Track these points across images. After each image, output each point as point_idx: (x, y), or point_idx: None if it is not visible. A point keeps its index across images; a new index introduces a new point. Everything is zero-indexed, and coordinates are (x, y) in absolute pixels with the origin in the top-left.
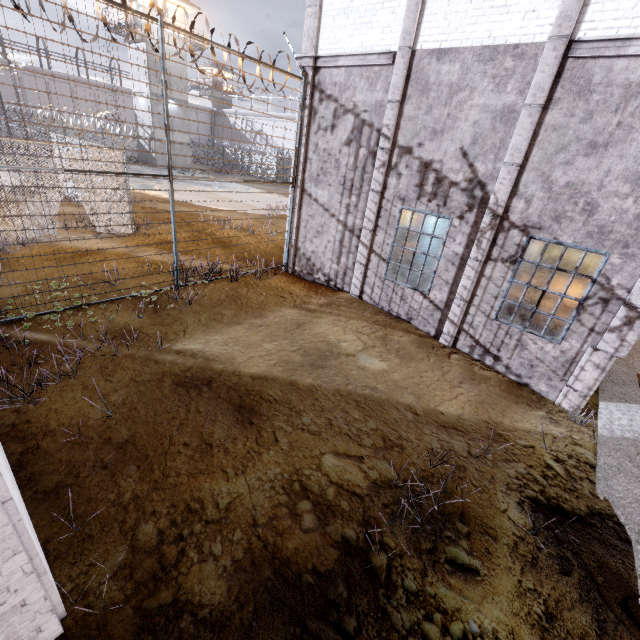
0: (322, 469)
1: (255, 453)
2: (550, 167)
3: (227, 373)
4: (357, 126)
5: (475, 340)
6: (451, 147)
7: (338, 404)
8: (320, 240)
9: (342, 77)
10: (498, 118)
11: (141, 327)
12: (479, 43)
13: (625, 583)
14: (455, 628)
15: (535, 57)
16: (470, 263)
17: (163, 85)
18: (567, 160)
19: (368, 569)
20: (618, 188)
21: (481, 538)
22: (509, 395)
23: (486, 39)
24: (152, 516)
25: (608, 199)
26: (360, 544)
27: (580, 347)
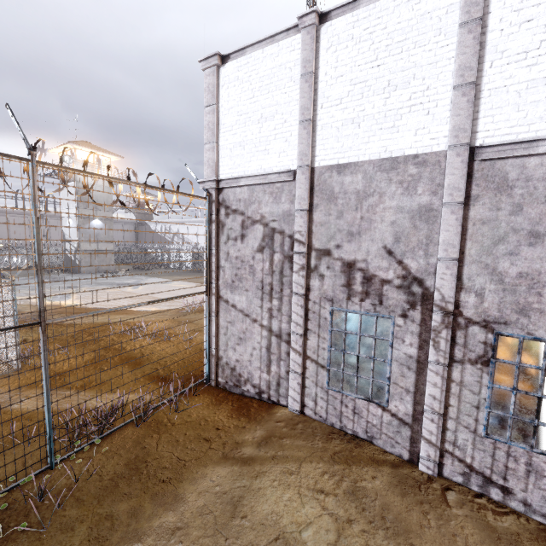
0: None
1: None
2: (492, 258)
3: None
4: (267, 234)
5: (467, 465)
6: (373, 246)
7: None
8: (244, 347)
9: (245, 194)
10: (416, 217)
11: None
12: (376, 157)
13: None
14: None
15: (438, 163)
16: (431, 367)
17: (34, 222)
18: (510, 251)
19: None
20: None
21: None
22: None
23: (383, 153)
24: None
25: None
26: None
27: None
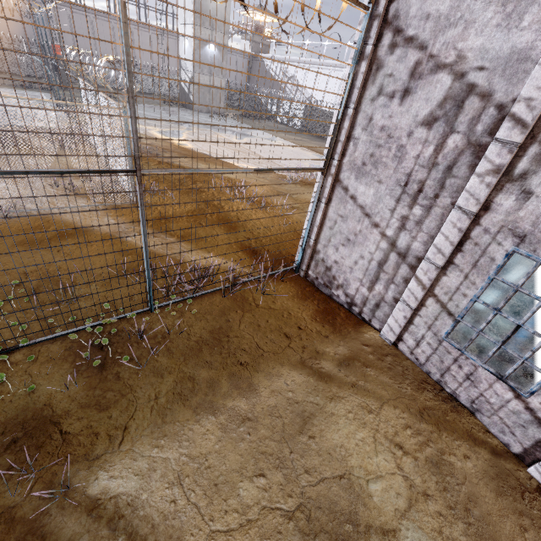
0: None
1: None
2: None
3: None
4: (455, 95)
5: None
6: None
7: None
8: (349, 251)
9: (445, 2)
10: None
11: (65, 413)
12: None
13: None
14: None
15: None
16: None
17: (120, 12)
18: None
19: None
20: None
21: None
22: None
23: None
24: None
25: None
26: None
27: None
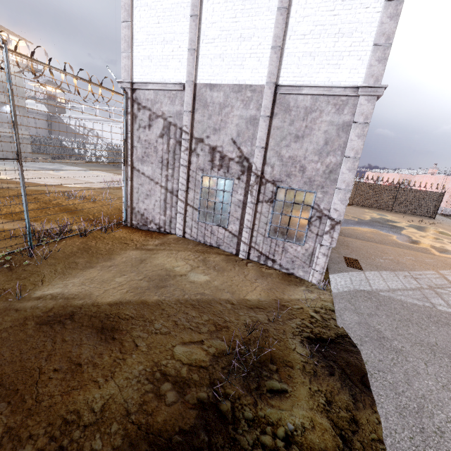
0: (175, 357)
1: (120, 360)
2: (279, 148)
3: (87, 306)
4: (166, 125)
5: (260, 252)
6: (226, 138)
7: (180, 309)
8: (150, 200)
9: (152, 96)
10: (249, 122)
11: None
12: (231, 82)
13: (360, 369)
14: (280, 432)
15: (261, 92)
16: (248, 205)
17: (9, 92)
18: (287, 144)
19: (219, 415)
20: (313, 158)
21: (284, 370)
22: (284, 281)
23: (235, 81)
24: (29, 440)
25: (309, 164)
26: (211, 400)
27: (314, 245)
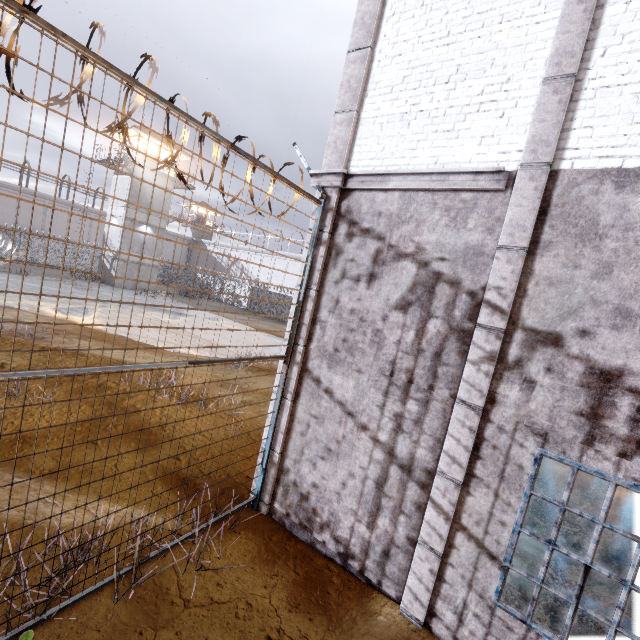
0: None
1: None
2: None
3: None
4: (423, 281)
5: None
6: None
7: None
8: (332, 467)
9: (394, 204)
10: None
11: None
12: None
13: None
14: None
15: None
16: None
17: None
18: None
19: None
20: None
21: None
22: None
23: None
24: None
25: None
26: None
27: None
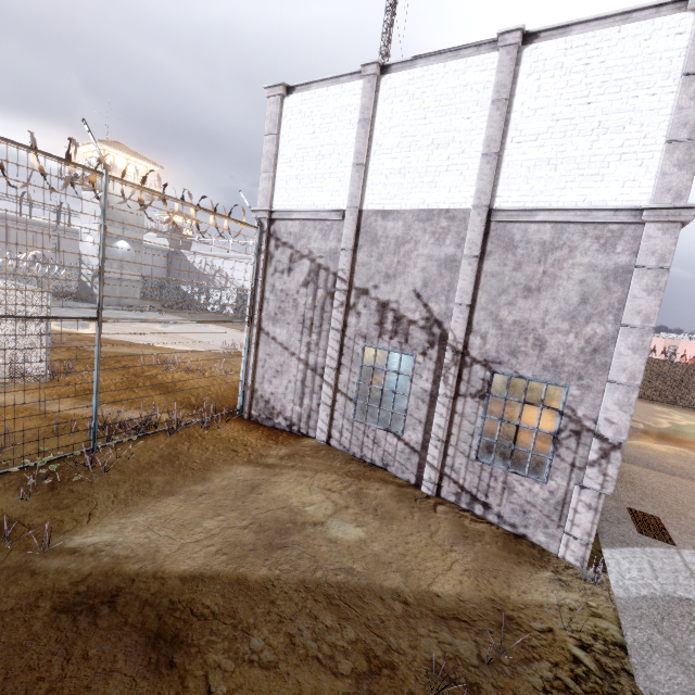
0: None
1: None
2: (496, 307)
3: (144, 577)
4: (313, 269)
5: (460, 485)
6: (405, 289)
7: (303, 605)
8: (280, 380)
9: (297, 228)
10: (443, 265)
11: (23, 515)
12: (416, 207)
13: None
14: None
15: (464, 219)
16: (440, 400)
17: (102, 229)
18: (509, 301)
19: None
20: (558, 325)
21: None
22: (509, 554)
23: (422, 204)
24: None
25: (553, 335)
26: None
27: (567, 485)
